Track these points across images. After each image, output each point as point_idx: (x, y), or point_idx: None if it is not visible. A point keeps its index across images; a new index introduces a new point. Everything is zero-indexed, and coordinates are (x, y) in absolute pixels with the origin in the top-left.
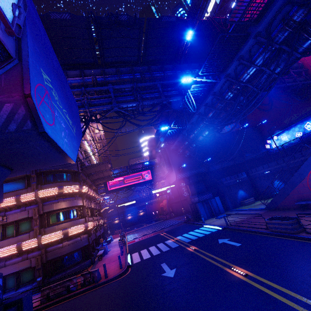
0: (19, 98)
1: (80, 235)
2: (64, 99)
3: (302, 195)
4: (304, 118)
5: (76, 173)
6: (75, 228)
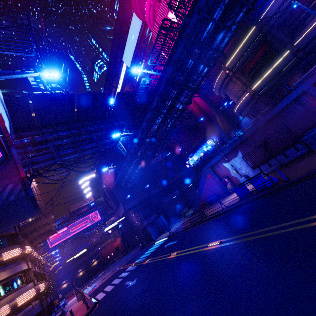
0: (18, 180)
1: (31, 303)
2: None
3: (207, 195)
4: (202, 144)
5: (13, 235)
6: (24, 295)
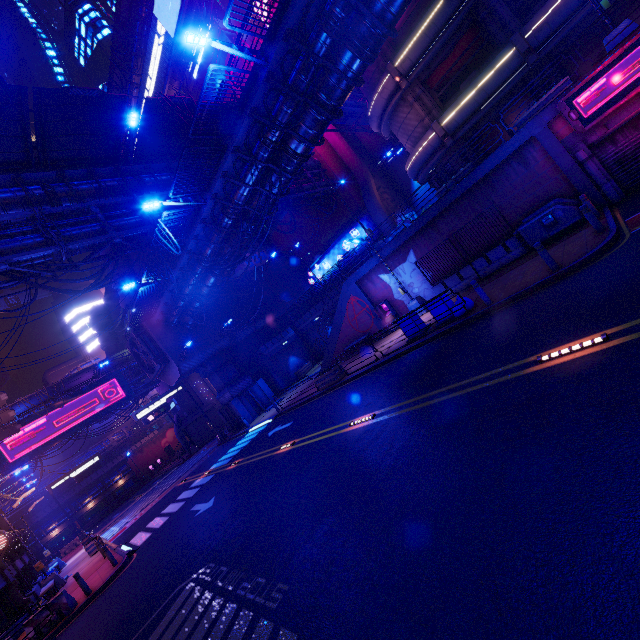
0: None
1: None
2: None
3: (349, 336)
4: (340, 236)
5: None
6: None
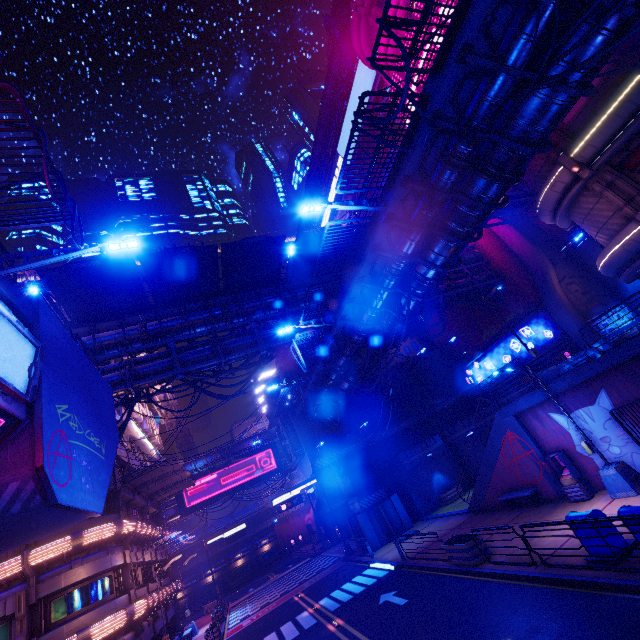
0: (29, 473)
1: (117, 638)
2: (88, 411)
3: (505, 481)
4: (506, 334)
5: (111, 493)
6: (105, 622)
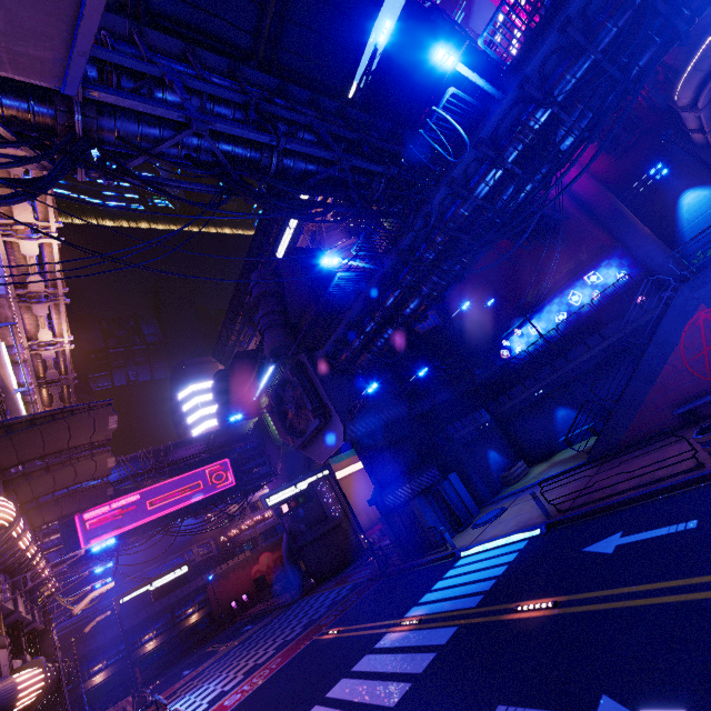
0: None
1: None
2: None
3: (677, 392)
4: (565, 285)
5: None
6: None
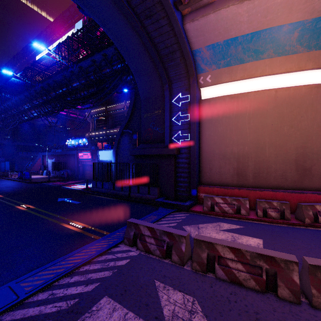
0: None
1: None
2: None
3: (35, 168)
4: (80, 137)
5: None
6: None
